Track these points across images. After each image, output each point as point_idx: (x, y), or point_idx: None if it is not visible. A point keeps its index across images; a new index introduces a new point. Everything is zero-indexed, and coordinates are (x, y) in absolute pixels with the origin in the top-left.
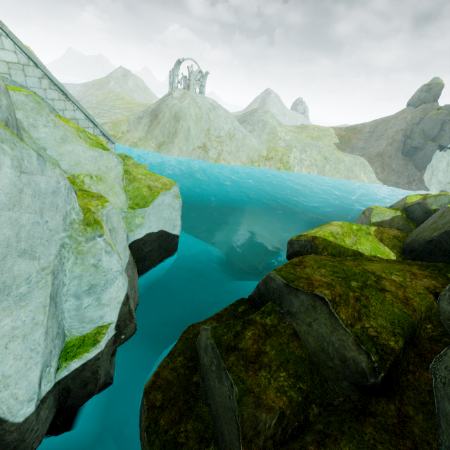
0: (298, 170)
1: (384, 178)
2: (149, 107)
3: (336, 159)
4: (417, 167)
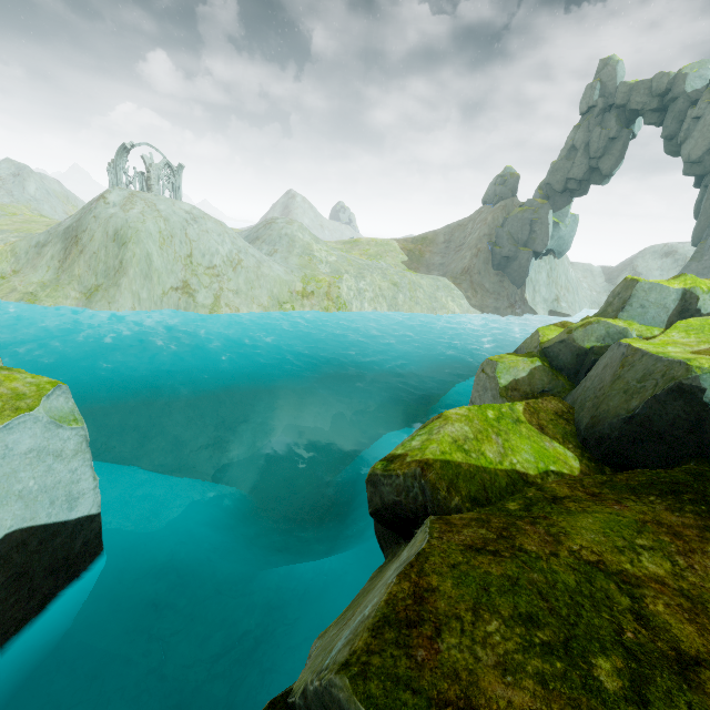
0: (358, 307)
1: (479, 303)
2: (60, 223)
3: (410, 285)
4: (515, 283)
